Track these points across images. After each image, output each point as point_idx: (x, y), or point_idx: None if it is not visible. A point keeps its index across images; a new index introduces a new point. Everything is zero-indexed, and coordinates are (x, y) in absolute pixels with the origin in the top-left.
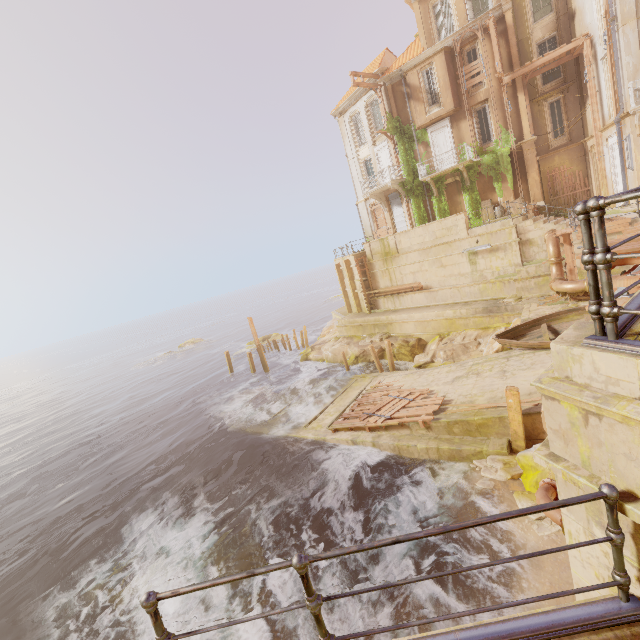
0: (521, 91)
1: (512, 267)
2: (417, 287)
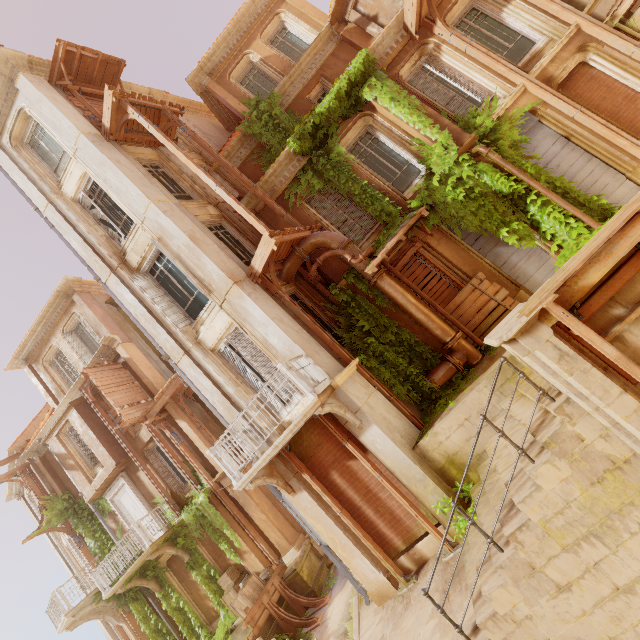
0: (179, 418)
1: None
2: None
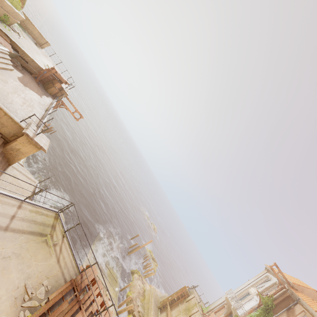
0: None
1: None
2: None
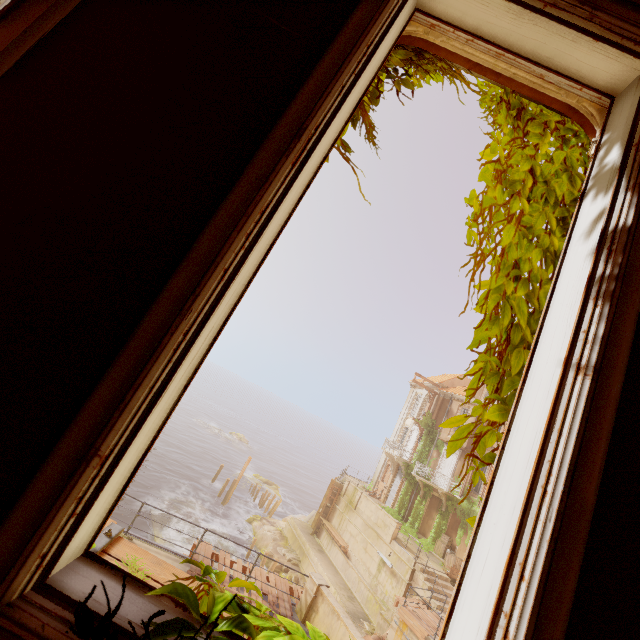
0: None
1: (393, 602)
2: (344, 548)
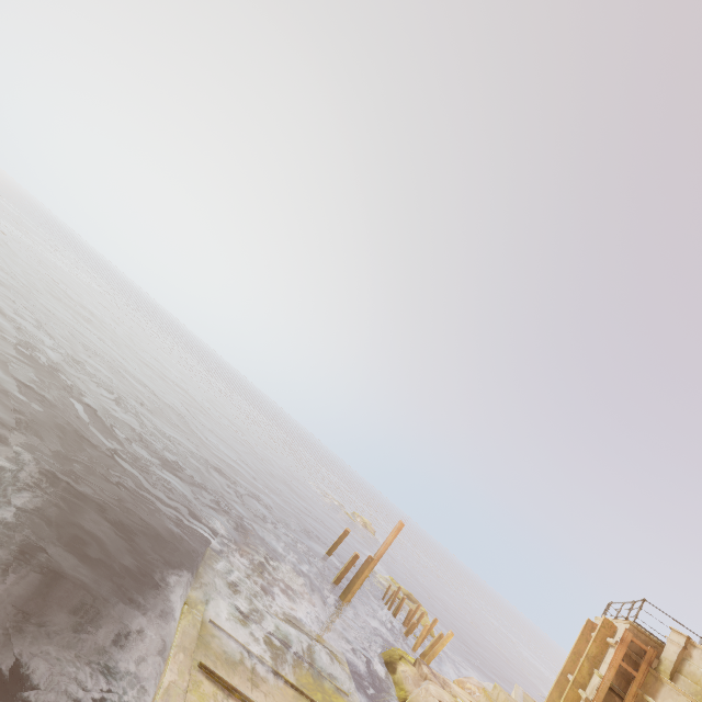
0: None
1: None
2: None
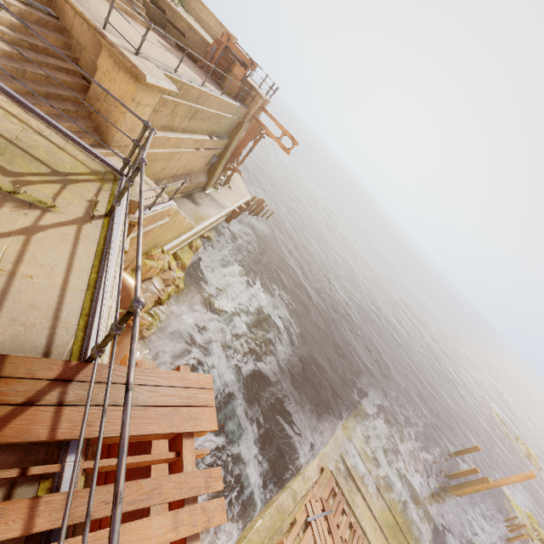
0: None
1: None
2: None
